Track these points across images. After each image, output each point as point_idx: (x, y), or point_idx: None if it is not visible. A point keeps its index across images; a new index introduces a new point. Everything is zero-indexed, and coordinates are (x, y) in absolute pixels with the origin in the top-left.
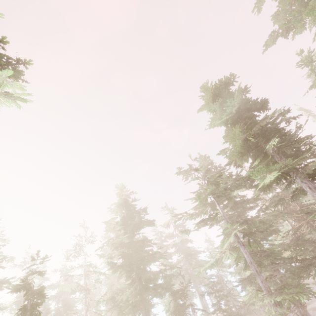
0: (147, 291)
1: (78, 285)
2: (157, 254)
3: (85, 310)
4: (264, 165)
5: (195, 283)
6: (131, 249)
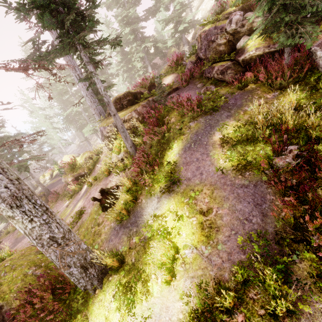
0: None
1: None
2: None
3: None
4: None
5: None
6: None
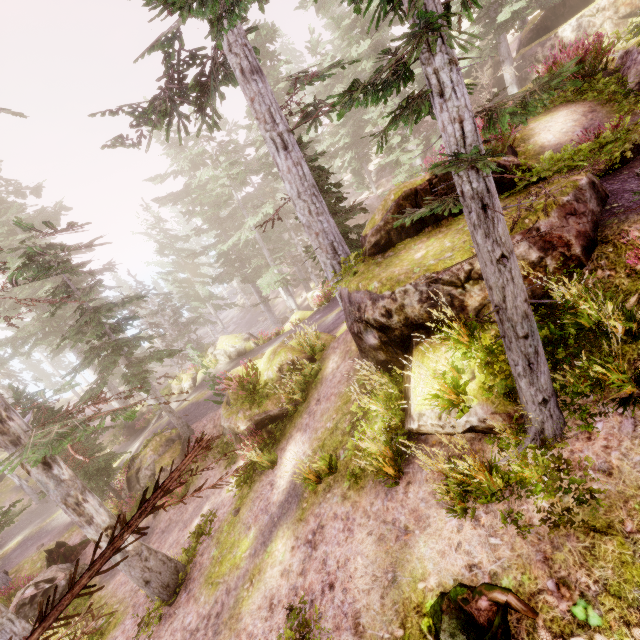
0: None
1: None
2: None
3: None
4: None
5: None
6: None
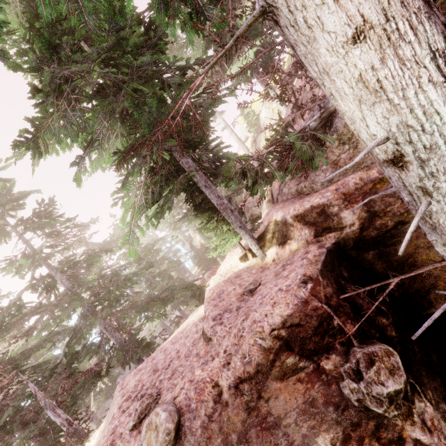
0: None
1: None
2: None
3: None
4: None
5: None
6: None
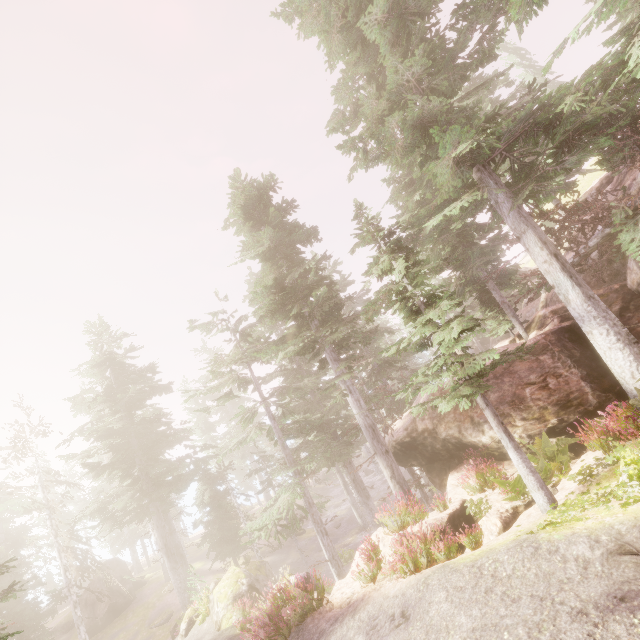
0: (160, 488)
1: (30, 504)
2: (181, 432)
3: (53, 537)
4: (295, 329)
5: (253, 458)
6: (128, 436)
